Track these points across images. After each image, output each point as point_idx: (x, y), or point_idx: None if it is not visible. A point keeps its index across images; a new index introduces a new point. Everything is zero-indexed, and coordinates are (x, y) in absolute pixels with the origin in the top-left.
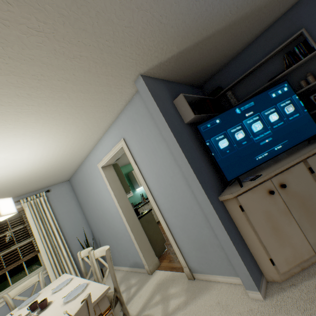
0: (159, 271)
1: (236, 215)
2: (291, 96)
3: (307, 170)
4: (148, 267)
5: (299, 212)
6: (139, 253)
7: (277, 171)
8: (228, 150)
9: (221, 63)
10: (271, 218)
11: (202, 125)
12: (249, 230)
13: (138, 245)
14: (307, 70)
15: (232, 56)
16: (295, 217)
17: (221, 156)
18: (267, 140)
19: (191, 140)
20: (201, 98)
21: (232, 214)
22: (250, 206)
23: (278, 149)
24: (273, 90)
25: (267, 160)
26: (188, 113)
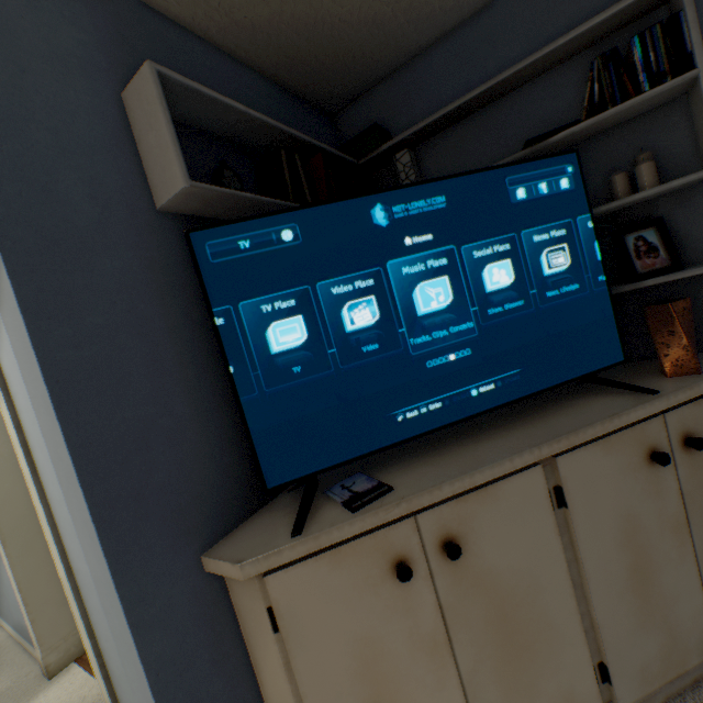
0: (76, 672)
1: (256, 632)
2: (574, 213)
3: (548, 496)
4: (42, 658)
5: (481, 646)
6: (24, 611)
7: (447, 489)
8: (300, 364)
9: (399, 38)
10: (379, 667)
11: (217, 233)
12: (288, 702)
13: (18, 587)
14: (645, 144)
15: (439, 19)
16: (461, 663)
17: (265, 385)
18: (456, 357)
19: (153, 291)
20: (293, 136)
21: (245, 624)
22: (308, 617)
23: (482, 397)
24: (526, 175)
25: (435, 428)
26: (168, 166)
